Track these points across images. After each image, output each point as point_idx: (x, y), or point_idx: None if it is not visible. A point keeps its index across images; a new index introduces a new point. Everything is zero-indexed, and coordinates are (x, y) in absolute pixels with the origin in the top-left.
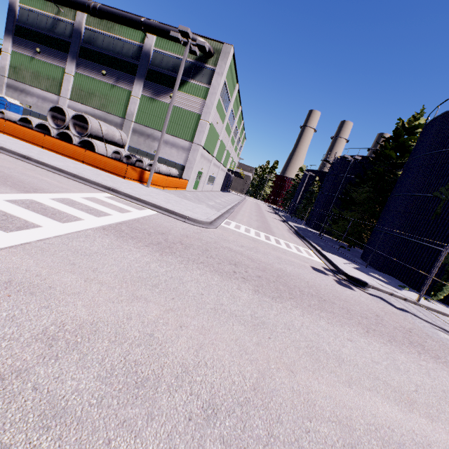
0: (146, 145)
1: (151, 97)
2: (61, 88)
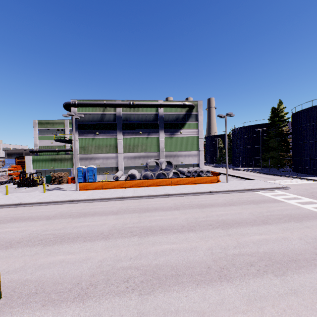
0: (175, 161)
1: (170, 136)
2: (116, 149)
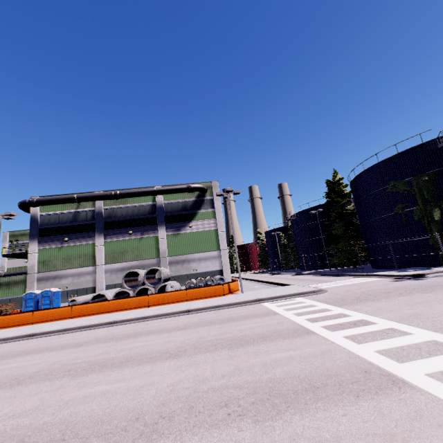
0: (184, 269)
1: (175, 233)
2: (94, 259)
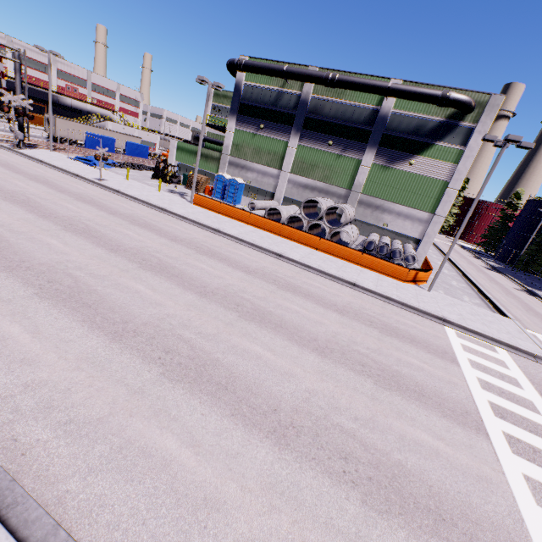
0: (373, 217)
1: (384, 165)
2: (281, 162)
